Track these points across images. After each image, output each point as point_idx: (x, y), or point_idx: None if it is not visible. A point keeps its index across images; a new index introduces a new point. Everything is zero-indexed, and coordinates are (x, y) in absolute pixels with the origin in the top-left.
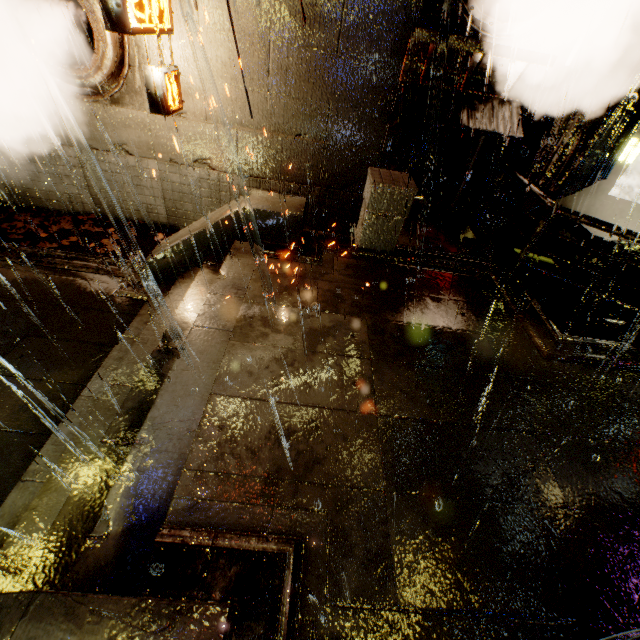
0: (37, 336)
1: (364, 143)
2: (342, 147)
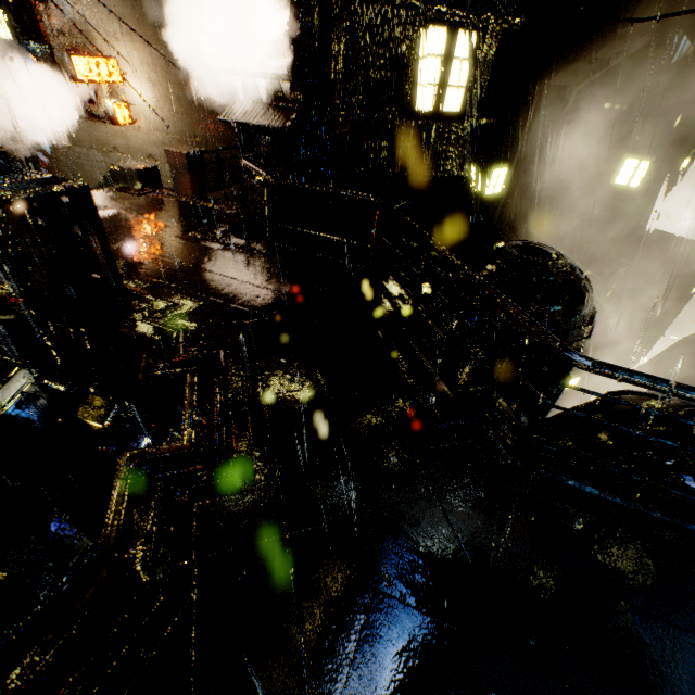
0: None
1: (228, 141)
2: (217, 145)
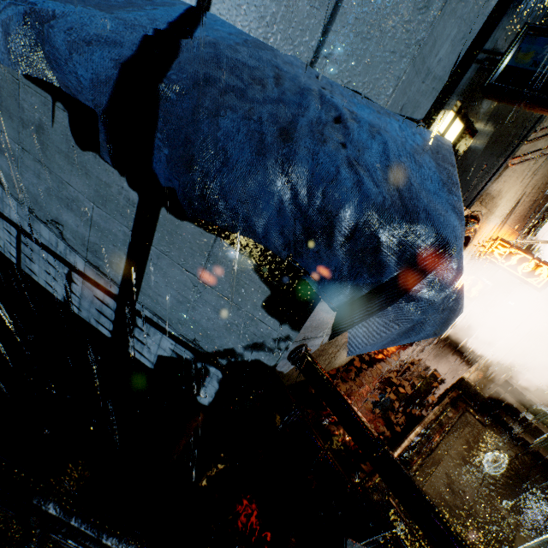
0: (527, 481)
1: None
2: None
